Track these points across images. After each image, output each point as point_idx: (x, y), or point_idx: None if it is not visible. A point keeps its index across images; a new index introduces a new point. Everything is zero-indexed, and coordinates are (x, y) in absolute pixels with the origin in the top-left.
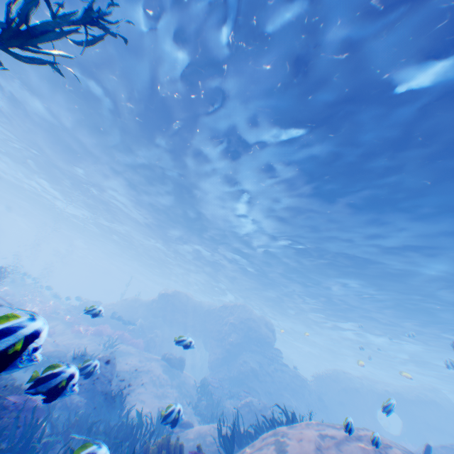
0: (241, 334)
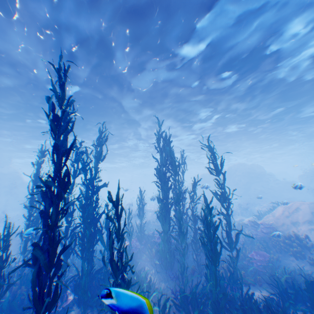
0: (245, 177)
